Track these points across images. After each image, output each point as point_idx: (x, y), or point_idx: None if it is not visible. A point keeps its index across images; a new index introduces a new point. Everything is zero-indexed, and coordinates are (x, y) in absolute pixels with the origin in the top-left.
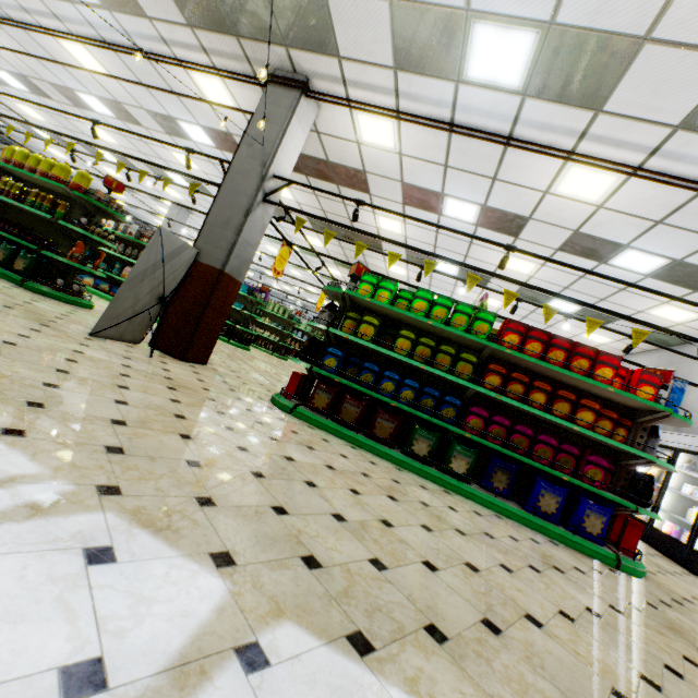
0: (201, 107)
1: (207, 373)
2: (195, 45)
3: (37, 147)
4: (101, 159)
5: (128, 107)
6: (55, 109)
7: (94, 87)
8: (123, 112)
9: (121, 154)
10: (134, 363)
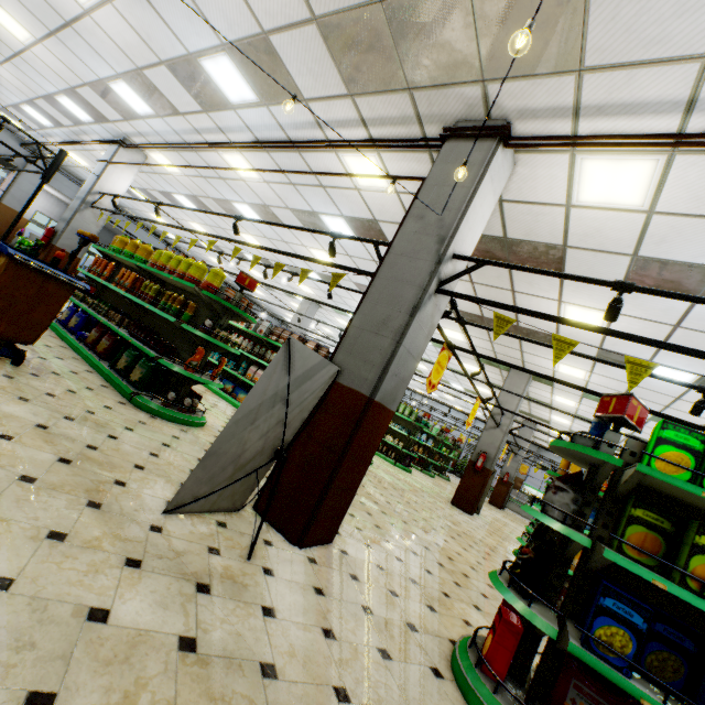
0: (347, 195)
1: (335, 580)
2: (353, 119)
3: (203, 257)
4: (243, 259)
5: (274, 209)
6: (204, 211)
7: (247, 195)
8: (270, 215)
9: (258, 247)
10: (209, 613)
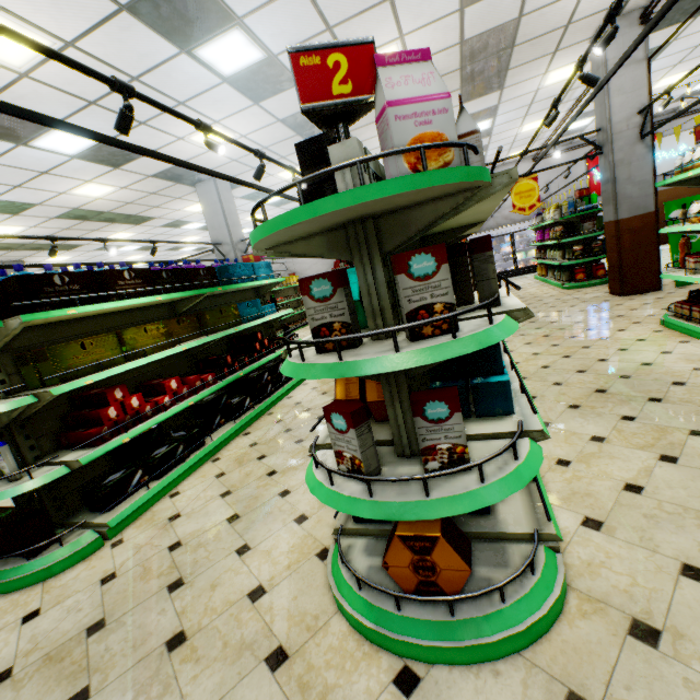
0: None
1: None
2: None
3: None
4: None
5: None
6: None
7: None
8: None
9: None
10: None
